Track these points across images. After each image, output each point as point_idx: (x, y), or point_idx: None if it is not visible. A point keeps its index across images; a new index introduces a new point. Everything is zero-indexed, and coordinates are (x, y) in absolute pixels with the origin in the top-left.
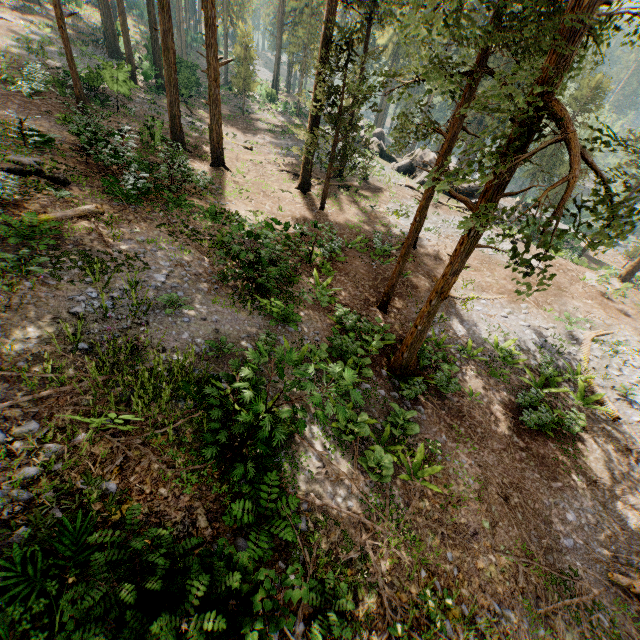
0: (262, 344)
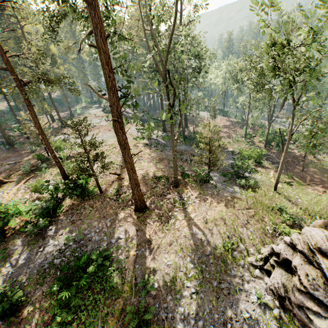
0: None
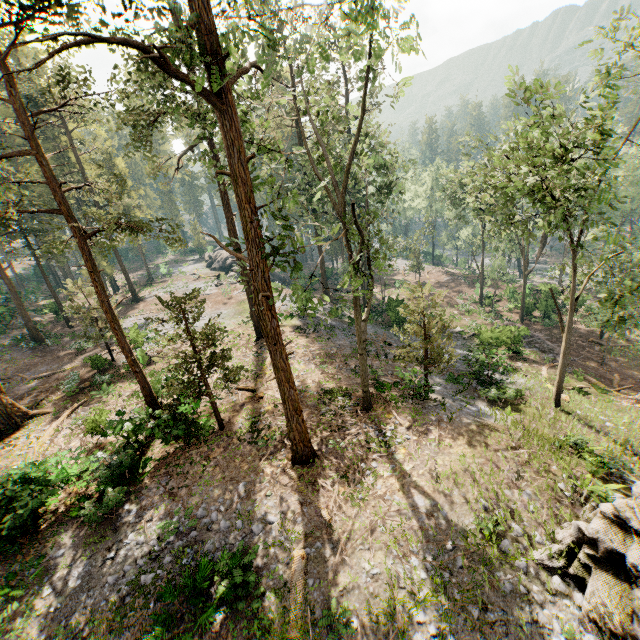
0: None
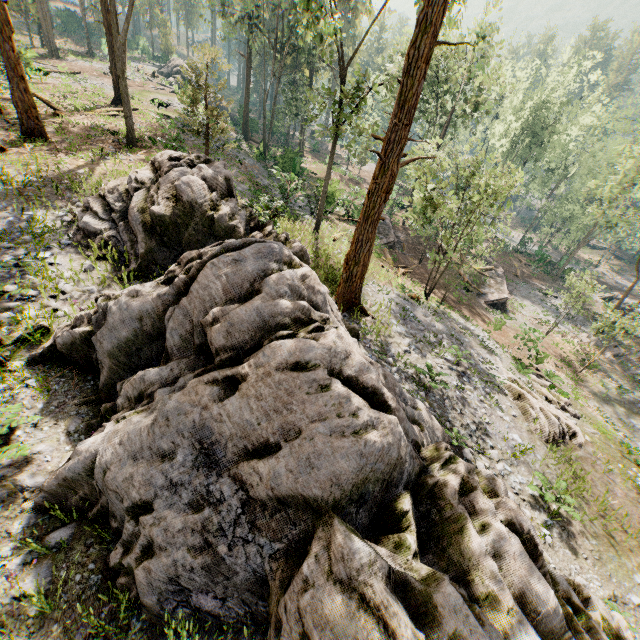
0: None
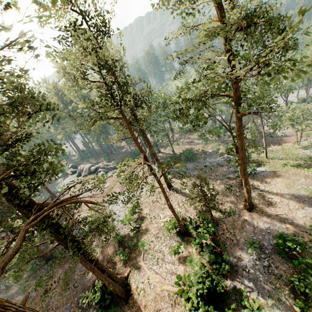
0: (3, 286)
